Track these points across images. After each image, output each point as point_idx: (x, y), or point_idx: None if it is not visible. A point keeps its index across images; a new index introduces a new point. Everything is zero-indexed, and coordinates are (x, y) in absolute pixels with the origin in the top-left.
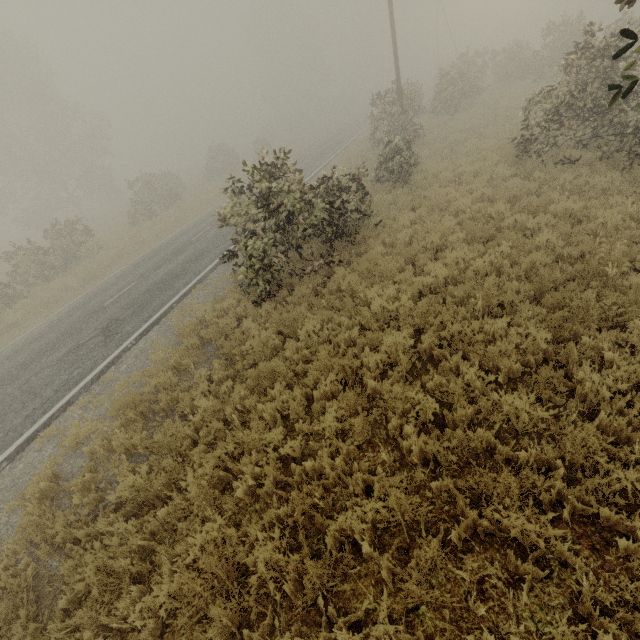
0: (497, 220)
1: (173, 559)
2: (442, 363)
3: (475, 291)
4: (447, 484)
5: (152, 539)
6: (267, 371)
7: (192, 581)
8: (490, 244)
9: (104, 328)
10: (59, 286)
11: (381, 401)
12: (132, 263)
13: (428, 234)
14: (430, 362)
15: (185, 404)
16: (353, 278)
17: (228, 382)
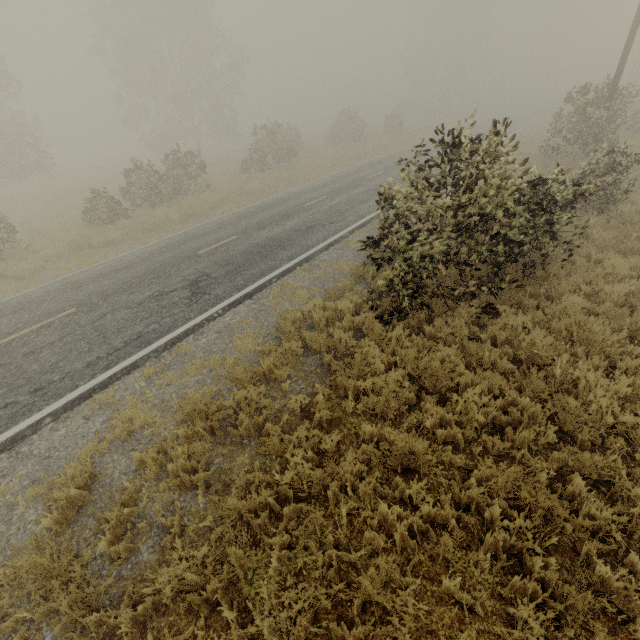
0: None
1: None
2: None
3: None
4: None
5: None
6: (403, 450)
7: None
8: None
9: (193, 281)
10: (161, 215)
11: None
12: (235, 213)
13: None
14: None
15: (271, 443)
16: (542, 336)
17: (335, 433)
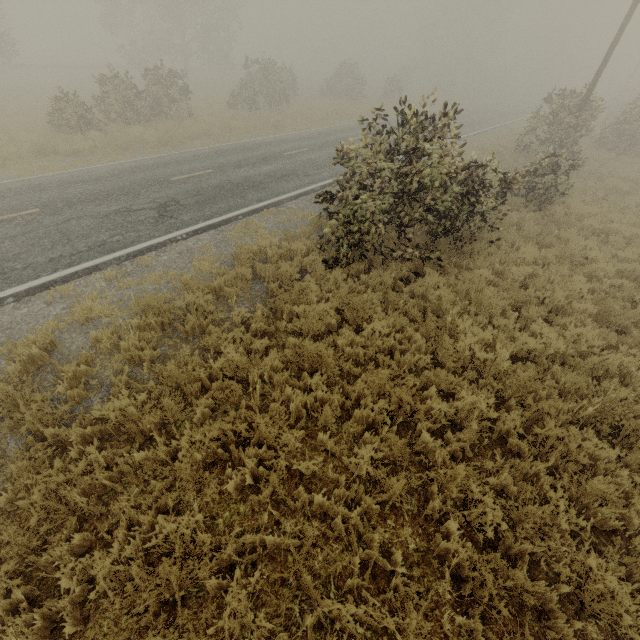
0: (638, 311)
1: (131, 528)
2: (522, 464)
3: (588, 390)
4: (475, 628)
5: (118, 480)
6: (313, 354)
7: (141, 575)
8: (627, 340)
9: (161, 204)
10: (136, 135)
11: (433, 472)
12: (215, 147)
13: (549, 285)
14: (499, 445)
15: (211, 340)
16: (447, 294)
17: (265, 340)
